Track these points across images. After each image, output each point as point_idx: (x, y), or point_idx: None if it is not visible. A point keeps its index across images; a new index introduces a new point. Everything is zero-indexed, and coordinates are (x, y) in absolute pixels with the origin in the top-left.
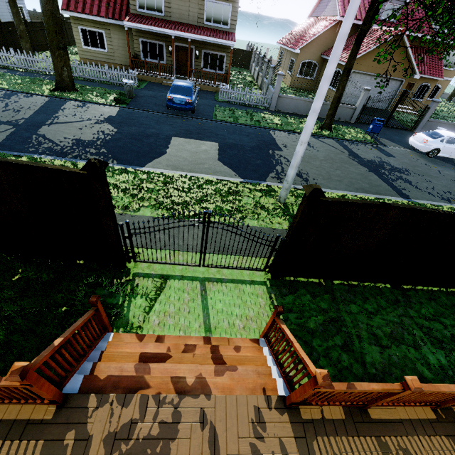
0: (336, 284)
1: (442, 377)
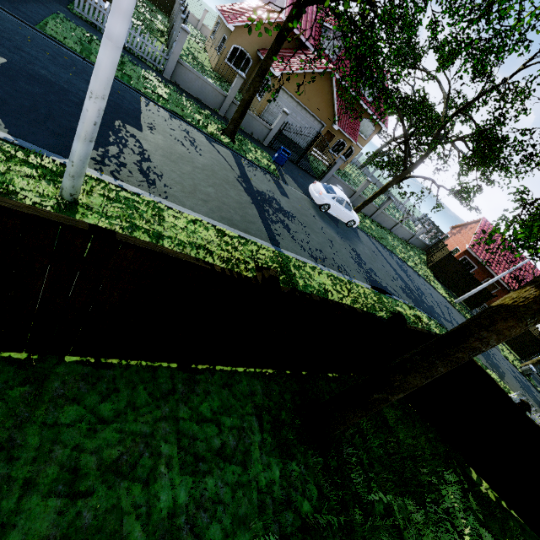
0: (69, 362)
1: (161, 535)
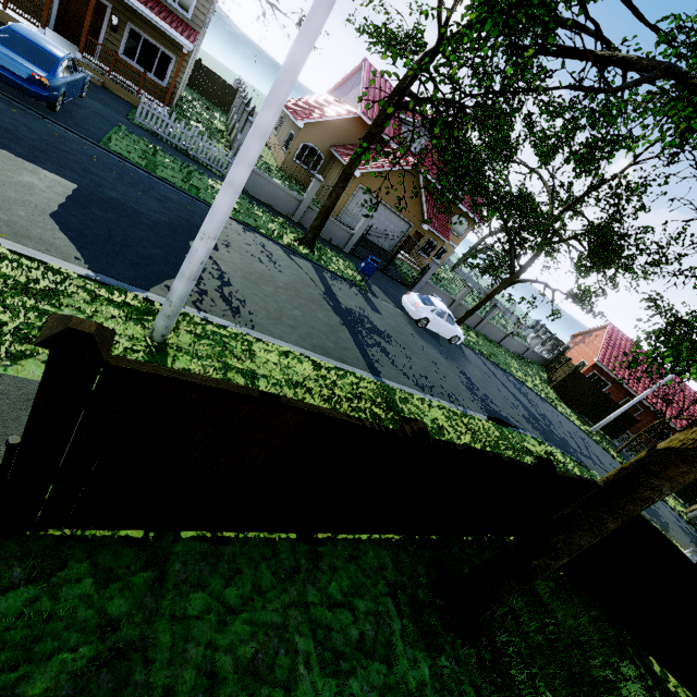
0: (186, 538)
1: None
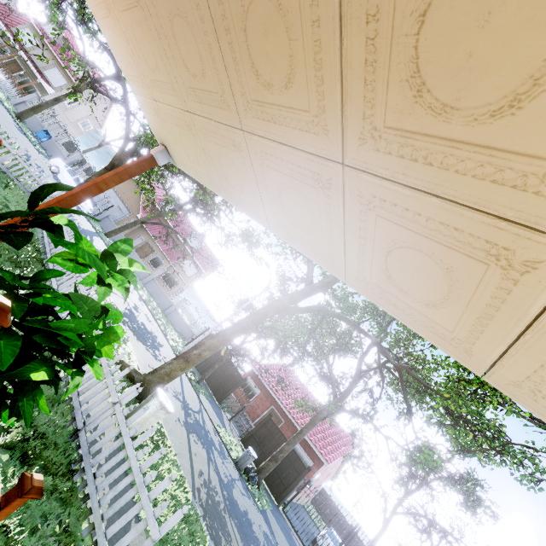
0: None
1: None
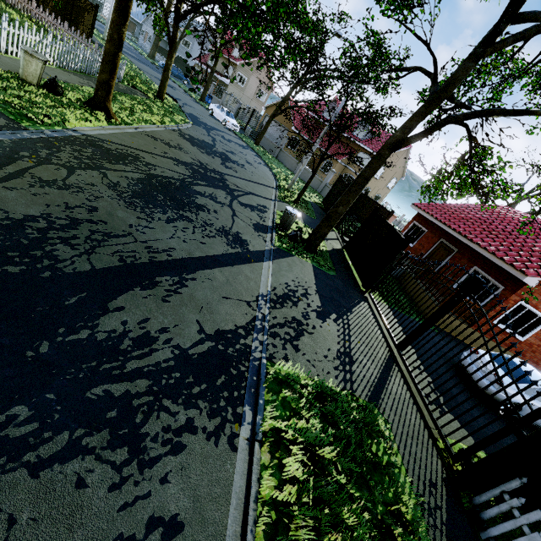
0: None
1: None
